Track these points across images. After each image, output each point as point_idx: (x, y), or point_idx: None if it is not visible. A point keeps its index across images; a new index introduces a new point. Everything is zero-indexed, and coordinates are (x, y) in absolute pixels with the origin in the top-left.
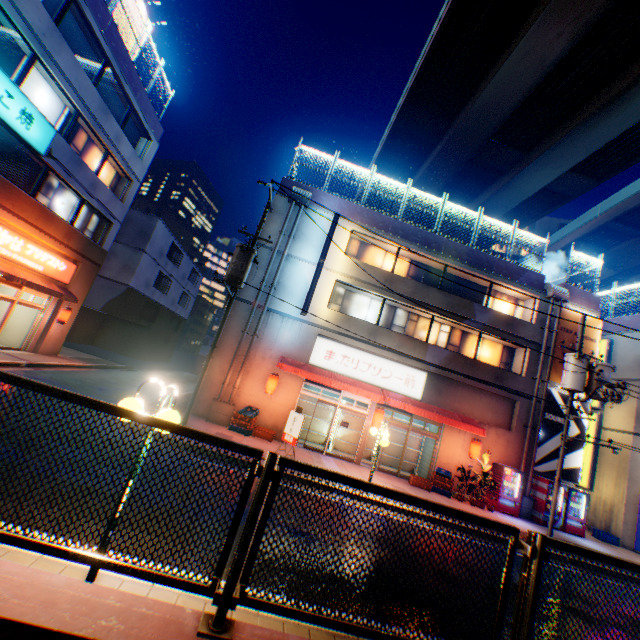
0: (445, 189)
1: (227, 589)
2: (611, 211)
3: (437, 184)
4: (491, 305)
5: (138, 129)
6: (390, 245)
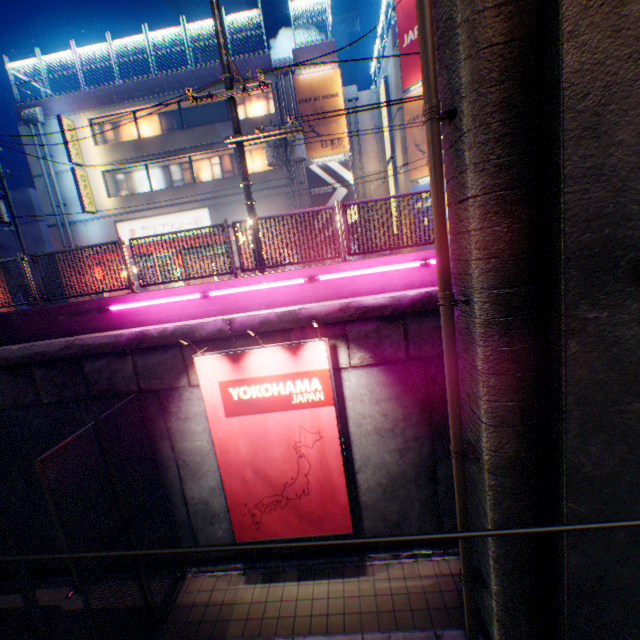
0: None
1: None
2: None
3: None
4: (246, 115)
5: None
6: (126, 114)
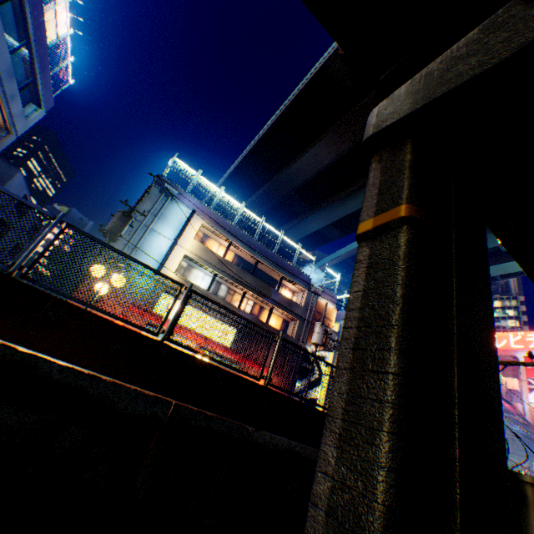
0: (264, 216)
1: (169, 328)
2: (349, 253)
3: (260, 211)
4: (281, 291)
5: (31, 95)
6: (226, 240)
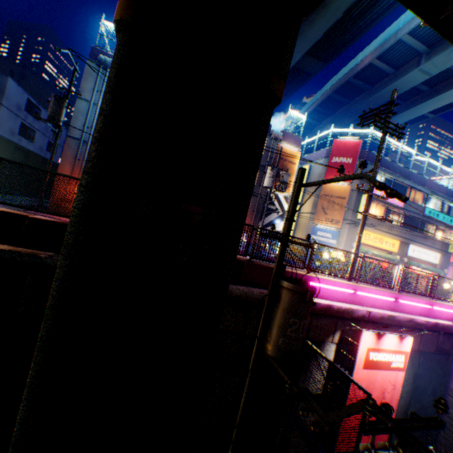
0: None
1: None
2: (334, 86)
3: None
4: None
5: None
6: None
